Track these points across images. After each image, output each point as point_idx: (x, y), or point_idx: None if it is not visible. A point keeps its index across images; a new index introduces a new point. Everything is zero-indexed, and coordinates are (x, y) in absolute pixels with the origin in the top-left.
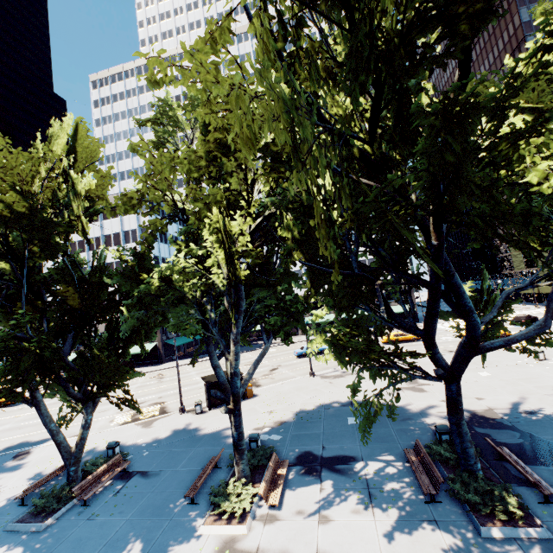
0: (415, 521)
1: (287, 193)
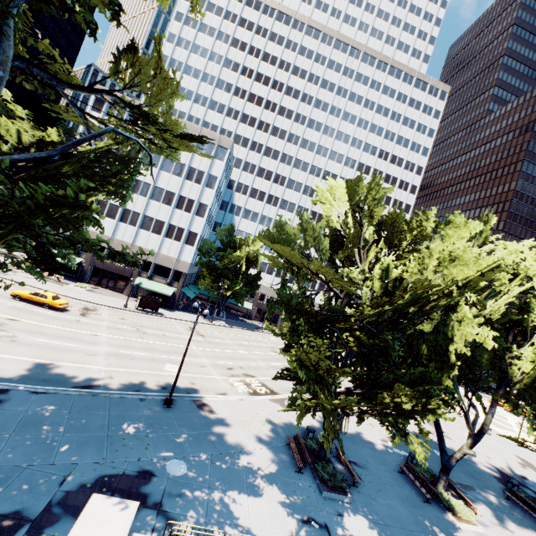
0: None
1: None
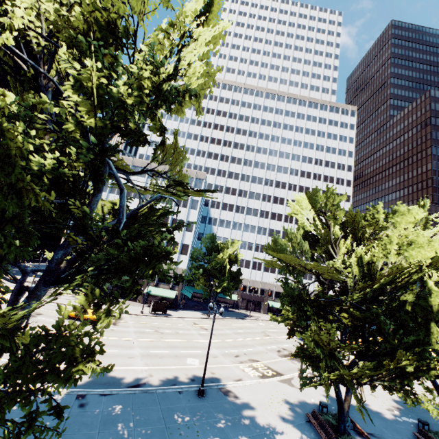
0: None
1: None
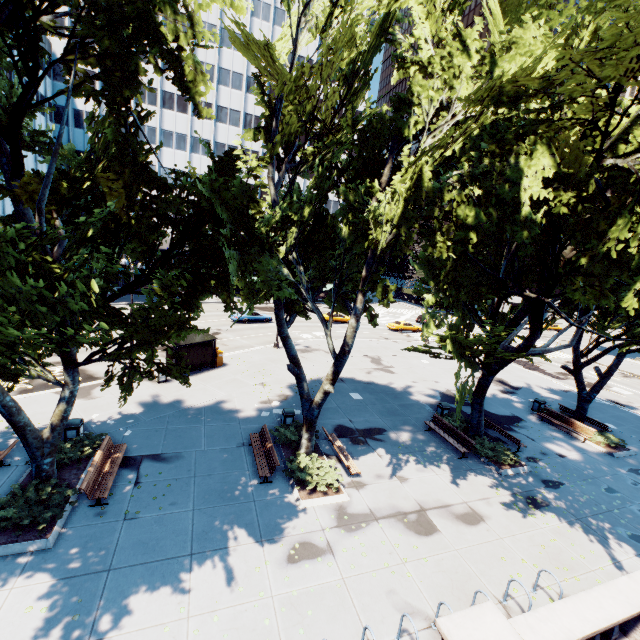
0: (461, 471)
1: (448, 161)
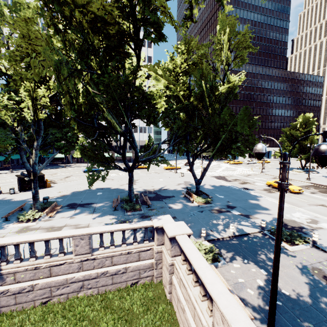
0: (106, 214)
1: None
